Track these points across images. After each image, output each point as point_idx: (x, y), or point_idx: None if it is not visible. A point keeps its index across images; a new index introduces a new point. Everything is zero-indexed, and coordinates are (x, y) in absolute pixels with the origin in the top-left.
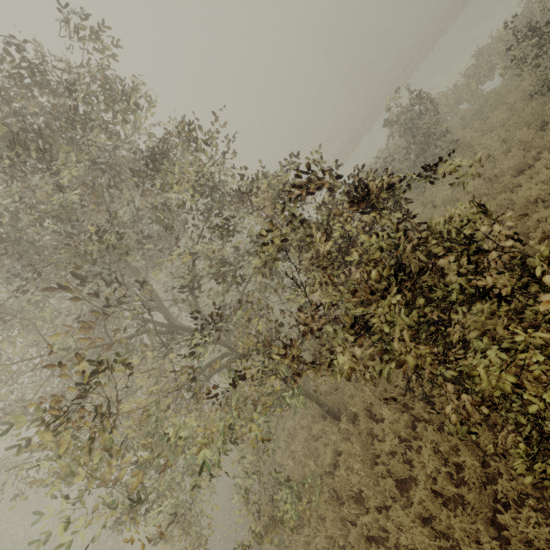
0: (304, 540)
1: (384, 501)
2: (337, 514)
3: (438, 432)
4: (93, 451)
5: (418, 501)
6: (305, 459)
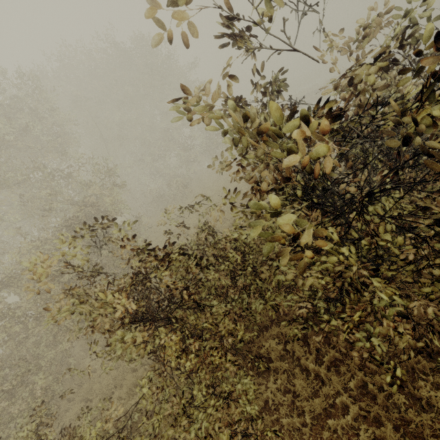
0: None
1: None
2: None
3: None
4: None
5: None
6: None
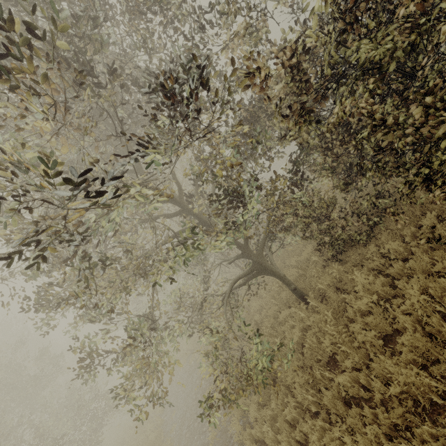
0: (271, 416)
1: (363, 362)
2: (308, 376)
3: (426, 275)
4: (28, 147)
5: (407, 351)
6: (272, 339)
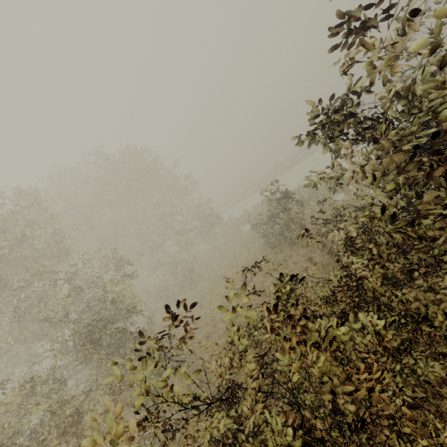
0: None
1: None
2: None
3: None
4: None
5: None
6: None
